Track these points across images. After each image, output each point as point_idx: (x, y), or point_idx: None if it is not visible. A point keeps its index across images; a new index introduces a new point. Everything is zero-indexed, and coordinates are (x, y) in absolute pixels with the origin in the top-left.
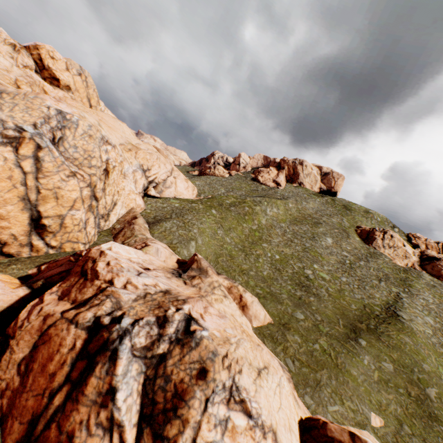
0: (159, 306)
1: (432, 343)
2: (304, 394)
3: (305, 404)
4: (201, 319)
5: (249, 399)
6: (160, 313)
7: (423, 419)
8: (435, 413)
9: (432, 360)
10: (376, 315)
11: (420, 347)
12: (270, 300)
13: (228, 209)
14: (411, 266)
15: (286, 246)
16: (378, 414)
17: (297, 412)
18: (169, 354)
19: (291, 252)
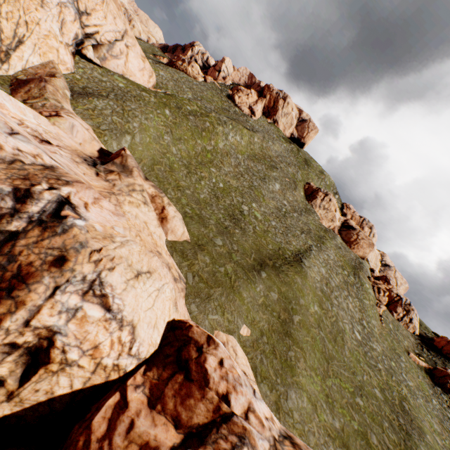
0: (25, 178)
1: (316, 287)
2: (192, 303)
3: (189, 310)
4: (84, 208)
5: (113, 296)
6: (22, 186)
7: (281, 334)
8: (291, 332)
9: (309, 298)
10: (285, 258)
11: (305, 287)
12: (196, 222)
13: (186, 116)
14: (332, 229)
15: (234, 178)
16: (248, 326)
17: (171, 315)
18: (24, 234)
19: (236, 186)
